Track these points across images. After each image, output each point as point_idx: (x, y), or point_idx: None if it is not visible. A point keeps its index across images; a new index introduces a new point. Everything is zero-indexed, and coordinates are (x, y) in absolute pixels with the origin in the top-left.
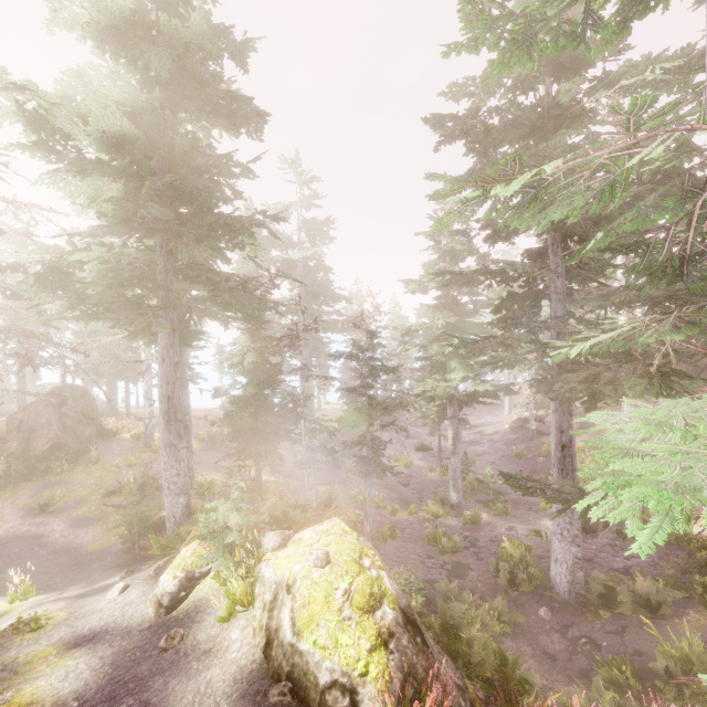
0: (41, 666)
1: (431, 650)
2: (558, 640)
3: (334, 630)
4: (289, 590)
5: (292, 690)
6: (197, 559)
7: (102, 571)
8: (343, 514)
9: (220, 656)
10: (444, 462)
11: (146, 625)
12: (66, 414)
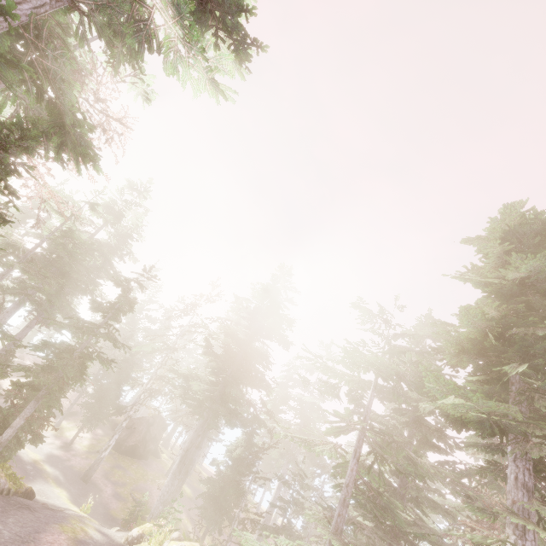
0: (90, 527)
1: None
2: None
3: None
4: None
5: None
6: (149, 530)
7: (110, 526)
8: None
9: None
10: None
11: (118, 543)
12: (150, 431)
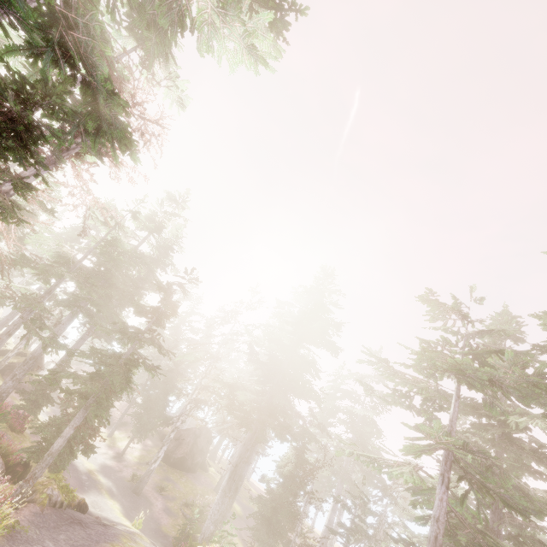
0: None
1: None
2: None
3: None
4: None
5: None
6: None
7: (161, 544)
8: None
9: None
10: None
11: None
12: (197, 443)
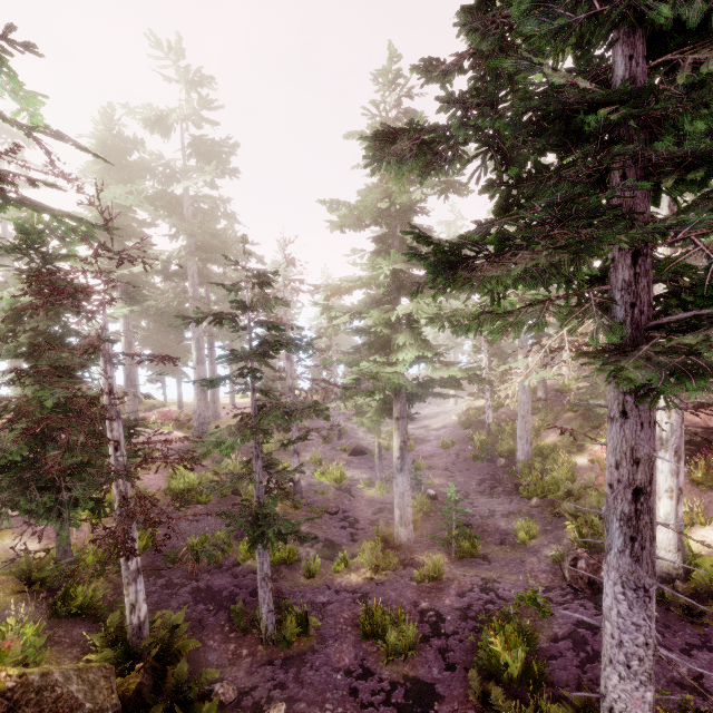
0: None
1: None
2: None
3: None
4: None
5: None
6: None
7: None
8: None
9: None
10: (385, 470)
11: None
12: None
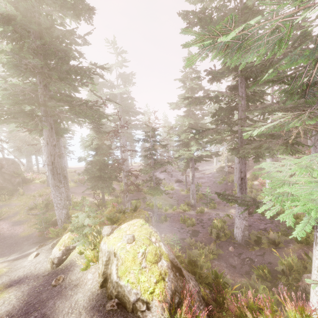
0: None
1: (184, 277)
2: (237, 259)
3: (137, 273)
4: (115, 255)
5: (117, 304)
6: (70, 240)
7: (28, 246)
8: (142, 214)
9: (82, 287)
10: (188, 187)
11: (46, 273)
12: (5, 172)
